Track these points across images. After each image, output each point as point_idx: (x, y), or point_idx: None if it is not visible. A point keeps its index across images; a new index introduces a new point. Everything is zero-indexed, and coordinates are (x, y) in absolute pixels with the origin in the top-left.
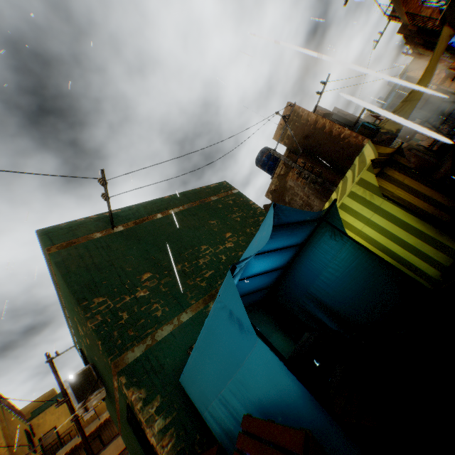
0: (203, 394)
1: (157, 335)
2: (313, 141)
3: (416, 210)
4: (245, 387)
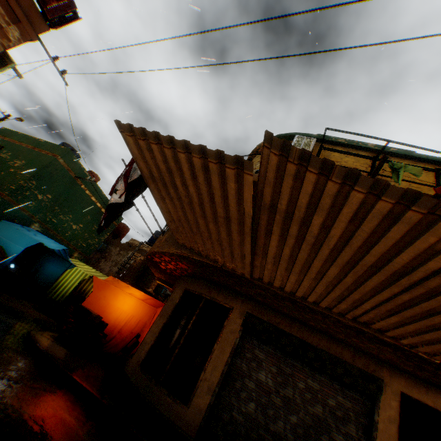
0: (1, 231)
1: (21, 207)
2: None
3: None
4: (10, 245)
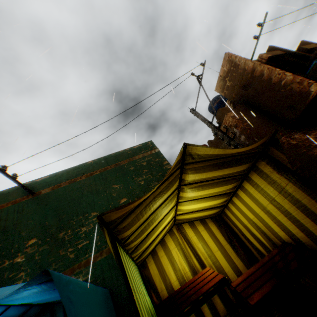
0: None
1: None
2: (251, 91)
3: (310, 236)
4: None
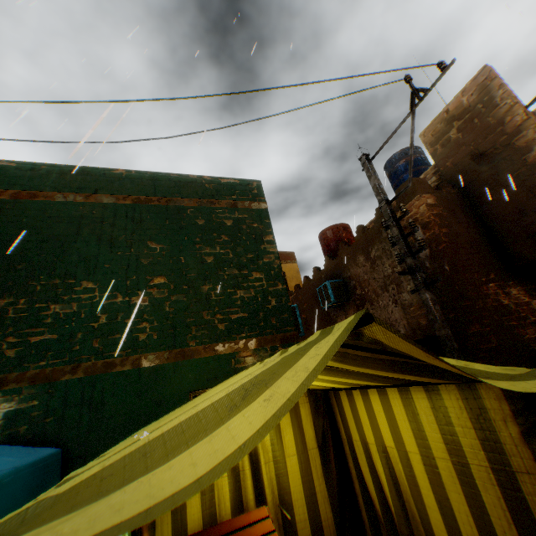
0: None
1: None
2: (487, 171)
3: None
4: None
